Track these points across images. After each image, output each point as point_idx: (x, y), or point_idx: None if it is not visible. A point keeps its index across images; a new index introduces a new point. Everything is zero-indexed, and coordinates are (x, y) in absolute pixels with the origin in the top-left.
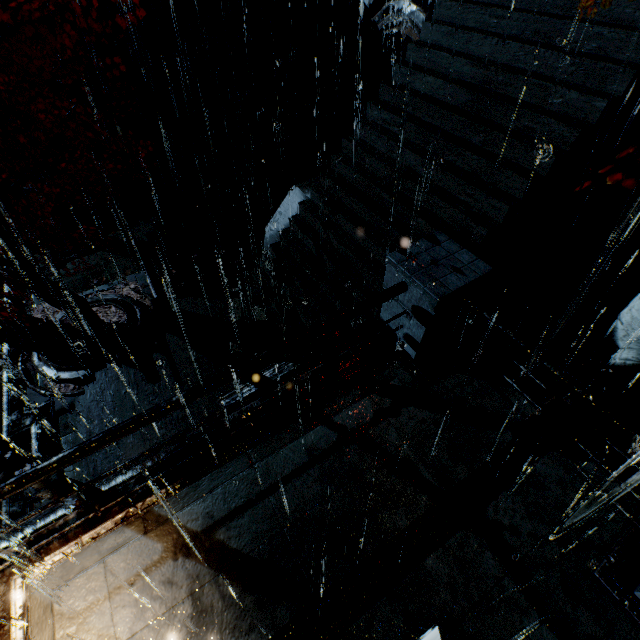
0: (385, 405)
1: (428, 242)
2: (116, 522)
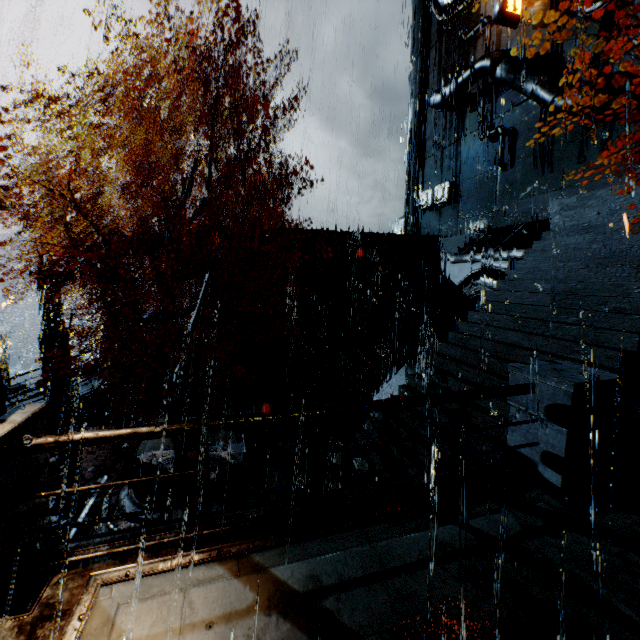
0: (535, 523)
1: (547, 362)
2: (211, 552)
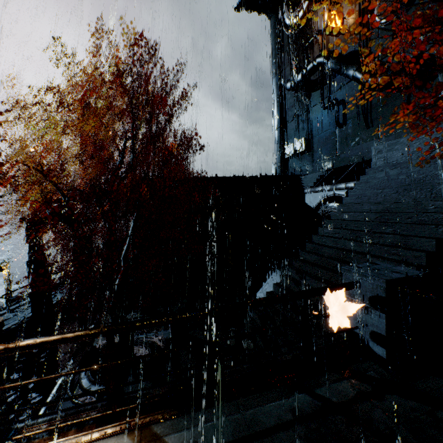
0: (366, 389)
1: (369, 264)
2: (121, 426)
